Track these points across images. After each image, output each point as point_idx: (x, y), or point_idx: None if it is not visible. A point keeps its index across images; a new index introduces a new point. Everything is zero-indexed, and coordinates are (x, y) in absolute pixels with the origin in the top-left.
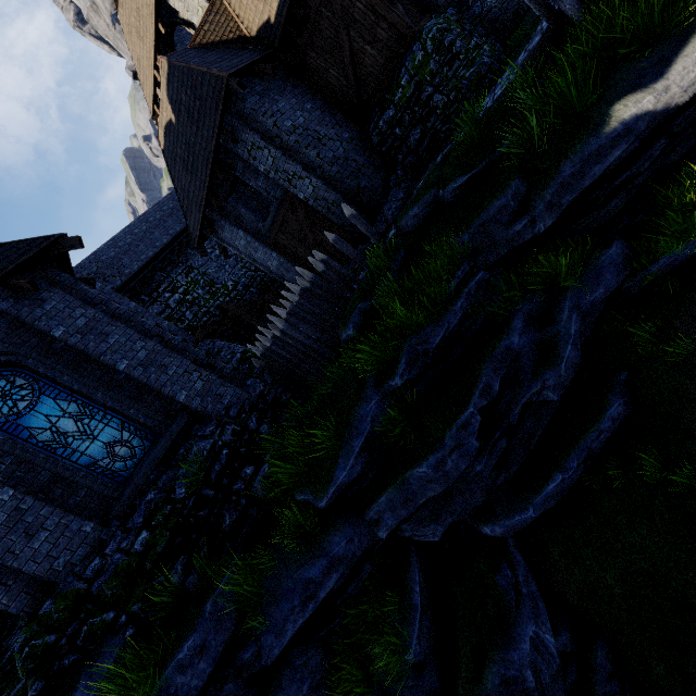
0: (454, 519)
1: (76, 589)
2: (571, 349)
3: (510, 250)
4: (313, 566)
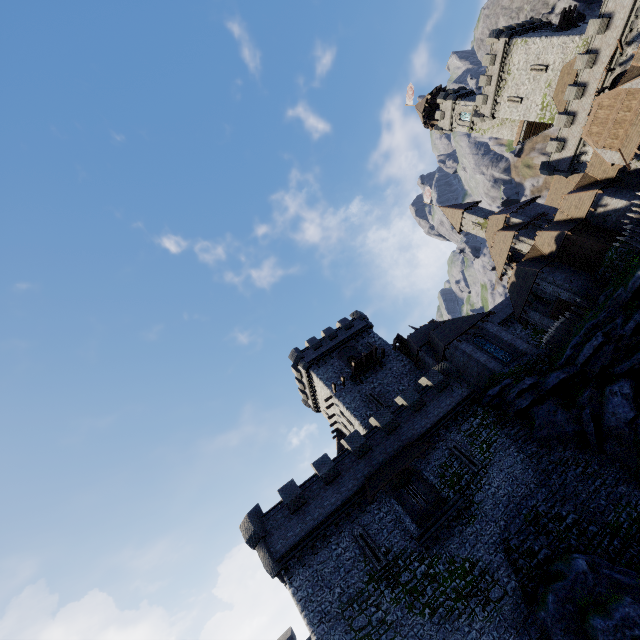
0: (601, 363)
1: (500, 372)
2: (632, 321)
3: (623, 303)
4: (559, 372)
